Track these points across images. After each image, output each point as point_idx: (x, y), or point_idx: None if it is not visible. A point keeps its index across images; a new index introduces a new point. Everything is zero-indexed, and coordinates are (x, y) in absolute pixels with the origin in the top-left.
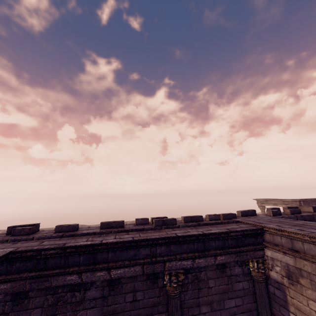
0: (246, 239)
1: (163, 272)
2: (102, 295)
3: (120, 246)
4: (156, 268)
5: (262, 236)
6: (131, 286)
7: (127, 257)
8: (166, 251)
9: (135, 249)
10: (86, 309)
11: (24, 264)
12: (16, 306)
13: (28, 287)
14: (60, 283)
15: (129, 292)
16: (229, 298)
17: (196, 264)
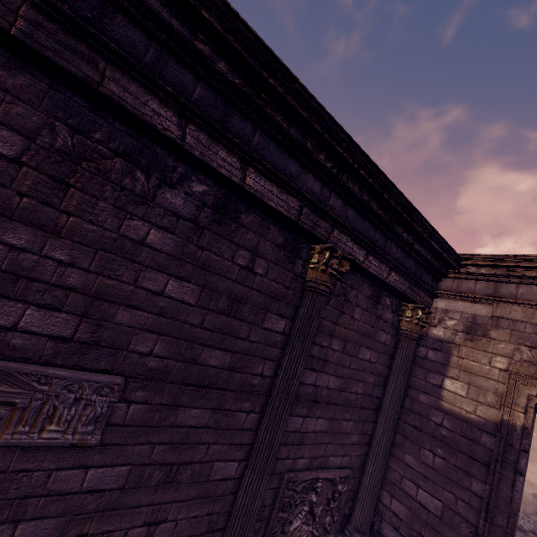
0: (424, 273)
1: (308, 253)
2: (195, 219)
3: (306, 117)
4: (319, 228)
5: (438, 282)
6: (253, 239)
7: (283, 169)
8: (341, 211)
9: (301, 166)
10: (150, 223)
11: None
12: None
13: (23, 29)
14: (127, 99)
15: (245, 248)
16: (367, 347)
17: (367, 264)
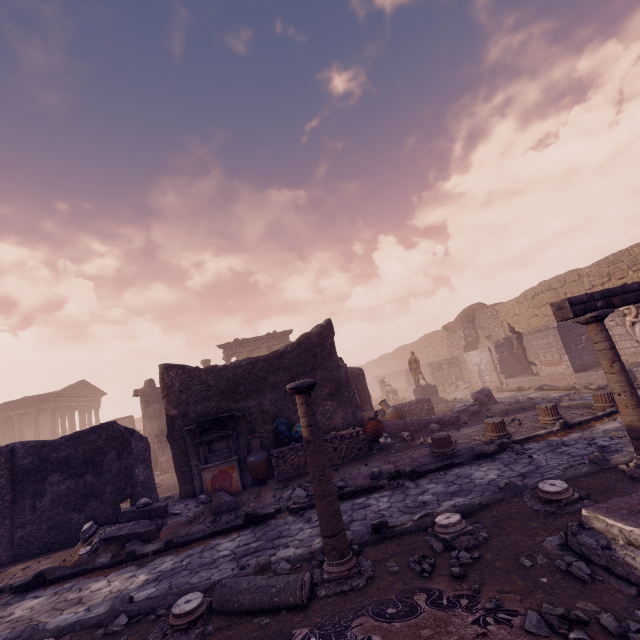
0: None
1: None
2: None
3: None
4: None
5: None
6: None
7: None
8: None
9: None
10: None
11: None
12: None
13: None
14: None
15: None
16: None
17: None
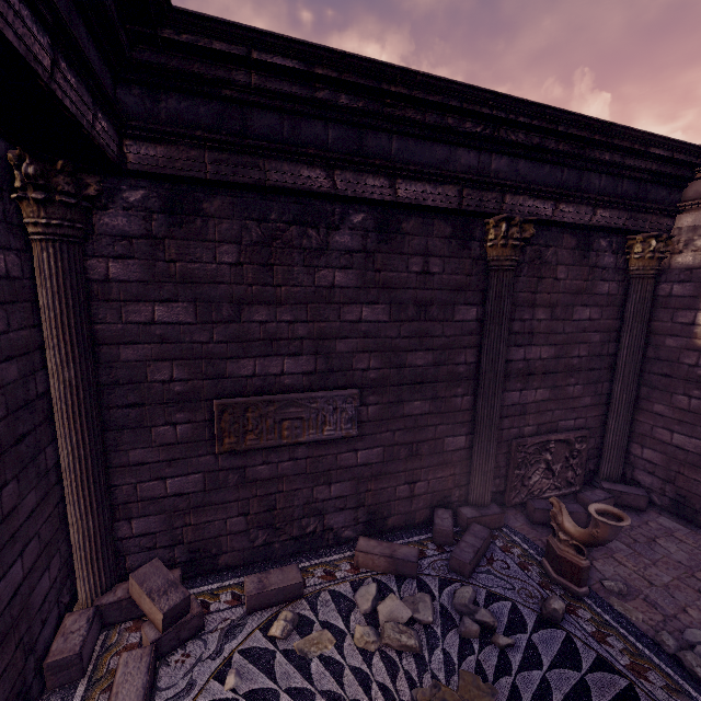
0: (653, 189)
1: (482, 231)
2: (365, 248)
3: (438, 101)
4: (486, 203)
5: (680, 191)
6: (421, 243)
7: (430, 161)
8: (509, 170)
9: (447, 146)
10: (333, 268)
11: (189, 107)
12: (176, 227)
13: (212, 171)
14: (286, 180)
15: (415, 254)
16: (583, 305)
17: (559, 215)
